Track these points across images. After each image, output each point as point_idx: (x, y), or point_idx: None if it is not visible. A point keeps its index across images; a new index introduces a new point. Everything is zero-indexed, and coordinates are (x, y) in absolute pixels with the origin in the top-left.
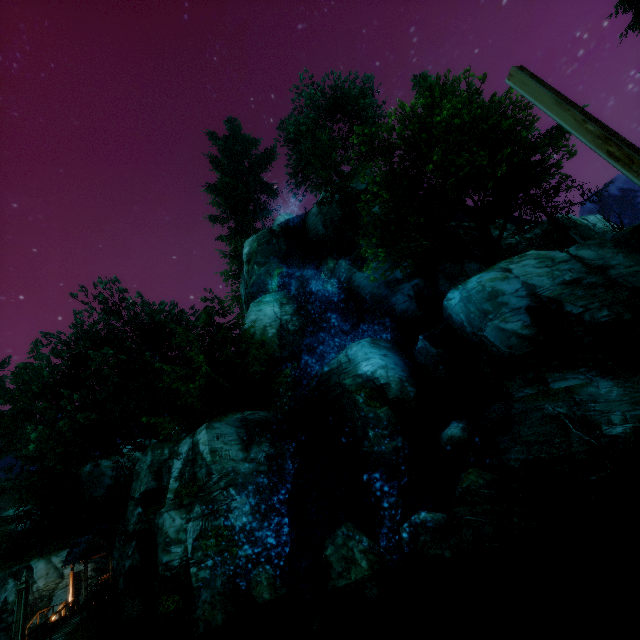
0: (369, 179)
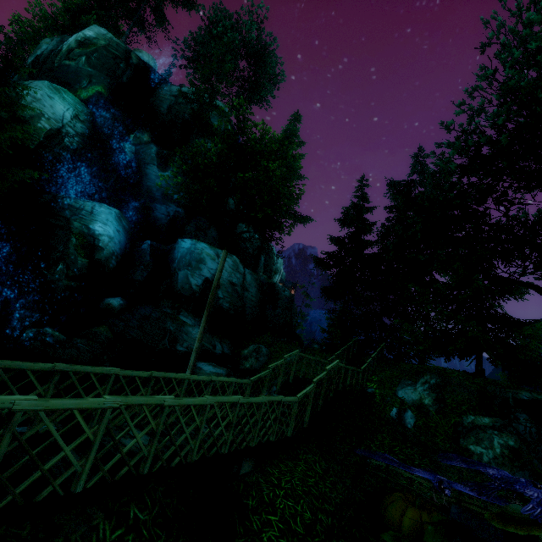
0: (216, 140)
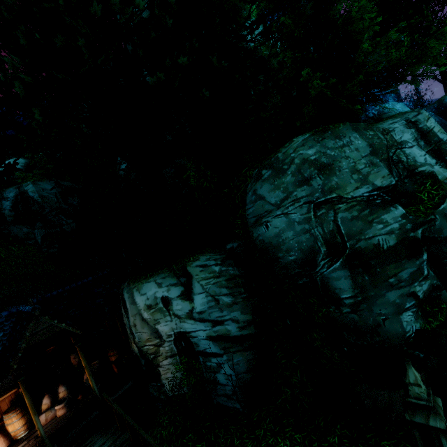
0: None
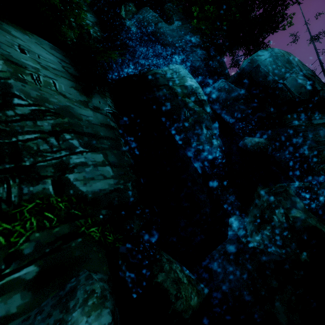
0: None
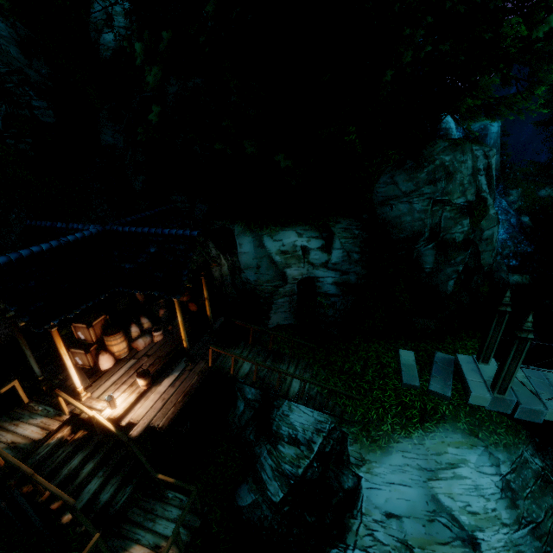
0: None
